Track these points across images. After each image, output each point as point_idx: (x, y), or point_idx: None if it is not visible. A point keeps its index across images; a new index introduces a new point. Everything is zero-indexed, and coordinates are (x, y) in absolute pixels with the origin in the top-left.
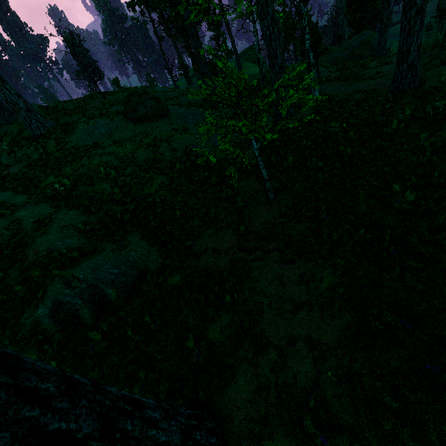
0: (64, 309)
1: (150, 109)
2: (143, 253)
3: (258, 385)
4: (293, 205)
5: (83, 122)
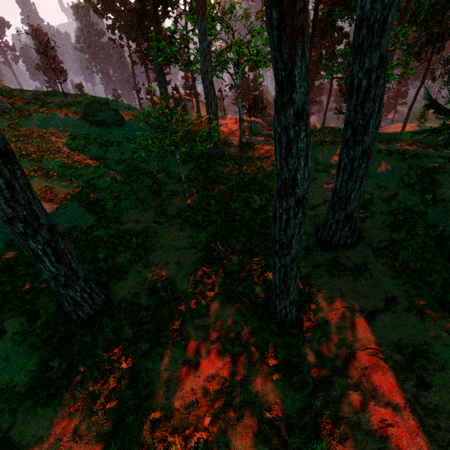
0: (0, 238)
1: (109, 117)
2: (77, 215)
3: (140, 281)
4: (199, 202)
5: (41, 112)
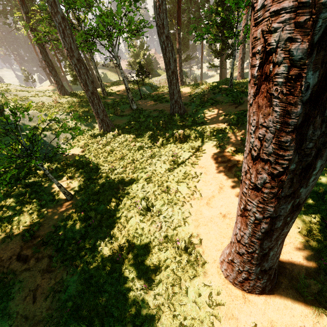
0: None
1: None
2: None
3: None
4: (80, 207)
5: None
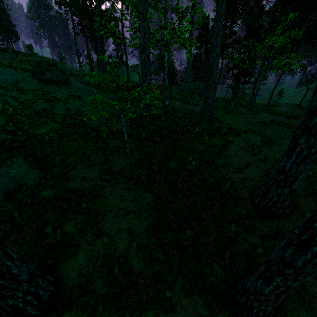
0: None
1: (56, 76)
2: (23, 172)
3: (91, 256)
4: (139, 159)
5: None
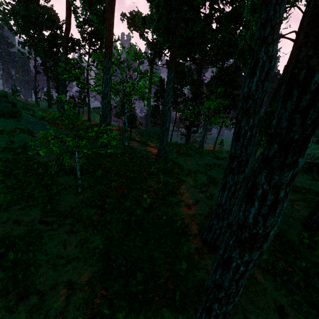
0: None
1: (4, 107)
2: None
3: None
4: (92, 198)
5: None
